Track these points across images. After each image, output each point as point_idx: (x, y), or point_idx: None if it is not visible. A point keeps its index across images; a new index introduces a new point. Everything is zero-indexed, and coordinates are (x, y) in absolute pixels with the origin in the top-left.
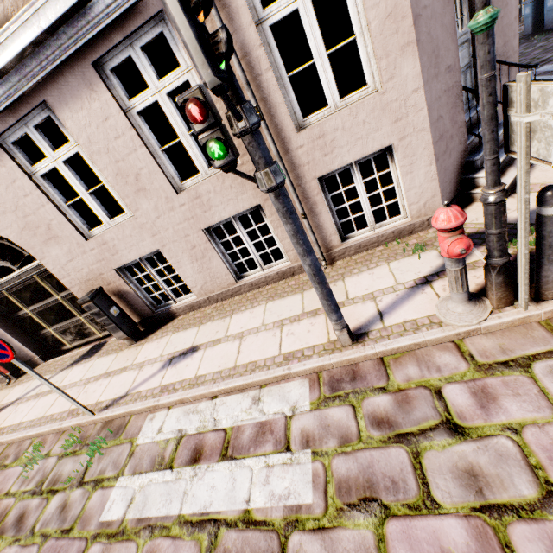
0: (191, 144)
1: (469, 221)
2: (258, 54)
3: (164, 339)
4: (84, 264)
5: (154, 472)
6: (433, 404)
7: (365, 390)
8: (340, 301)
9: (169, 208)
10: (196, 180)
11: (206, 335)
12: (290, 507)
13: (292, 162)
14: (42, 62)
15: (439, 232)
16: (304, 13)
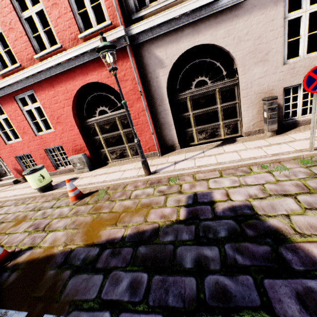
0: None
1: None
2: None
3: (307, 132)
4: (266, 81)
5: None
6: None
7: None
8: None
9: None
10: None
11: None
12: None
13: None
14: None
15: None
16: None
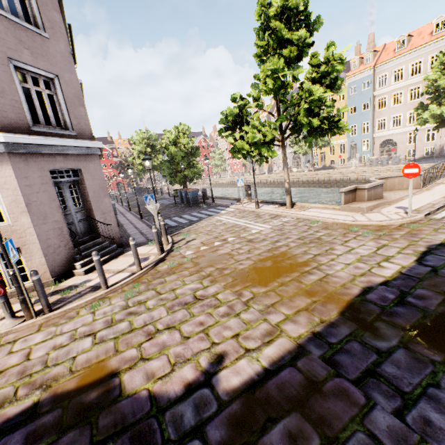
0: None
1: (64, 284)
2: None
3: None
4: None
5: None
6: None
7: None
8: None
9: None
10: None
11: None
12: None
13: None
14: None
15: None
16: None
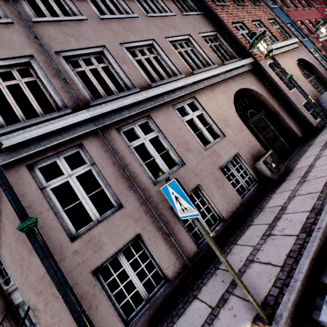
0: None
1: None
2: None
3: None
4: None
5: None
6: None
7: None
8: None
9: None
10: None
11: None
12: None
13: None
14: None
15: None
16: None
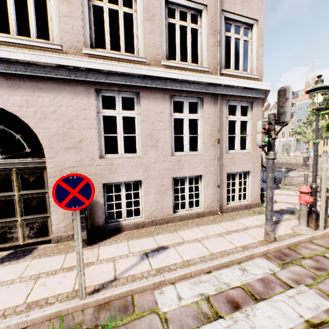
0: (187, 139)
1: None
2: (224, 125)
3: (122, 243)
4: (82, 173)
5: (207, 324)
6: (328, 260)
7: (296, 258)
8: (245, 227)
9: (163, 160)
10: (181, 153)
11: (166, 240)
12: (326, 310)
13: (221, 162)
14: (153, 83)
15: (302, 194)
16: (237, 122)
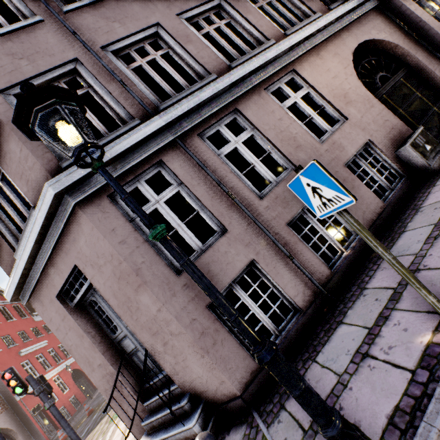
0: None
1: None
2: None
3: None
4: None
5: None
6: None
7: None
8: None
9: None
10: None
11: None
12: None
13: None
14: None
15: None
16: None
